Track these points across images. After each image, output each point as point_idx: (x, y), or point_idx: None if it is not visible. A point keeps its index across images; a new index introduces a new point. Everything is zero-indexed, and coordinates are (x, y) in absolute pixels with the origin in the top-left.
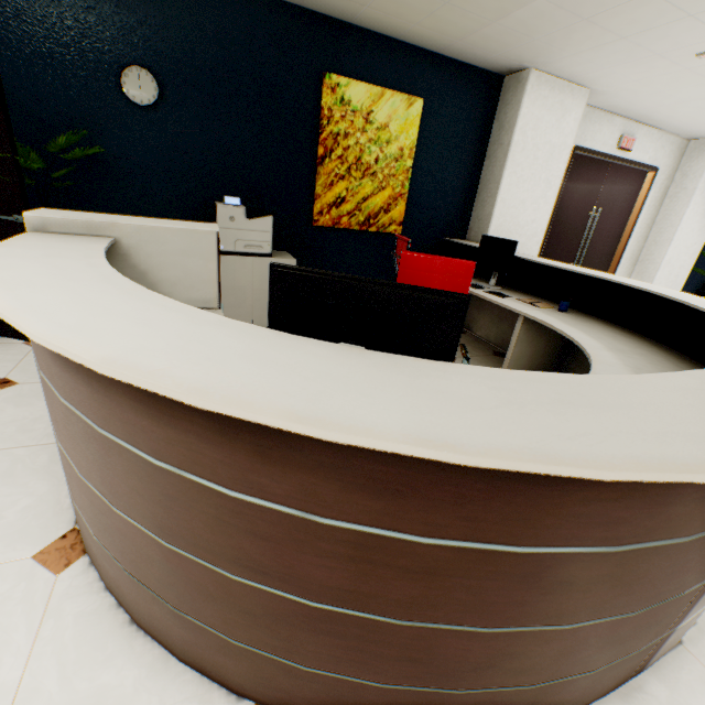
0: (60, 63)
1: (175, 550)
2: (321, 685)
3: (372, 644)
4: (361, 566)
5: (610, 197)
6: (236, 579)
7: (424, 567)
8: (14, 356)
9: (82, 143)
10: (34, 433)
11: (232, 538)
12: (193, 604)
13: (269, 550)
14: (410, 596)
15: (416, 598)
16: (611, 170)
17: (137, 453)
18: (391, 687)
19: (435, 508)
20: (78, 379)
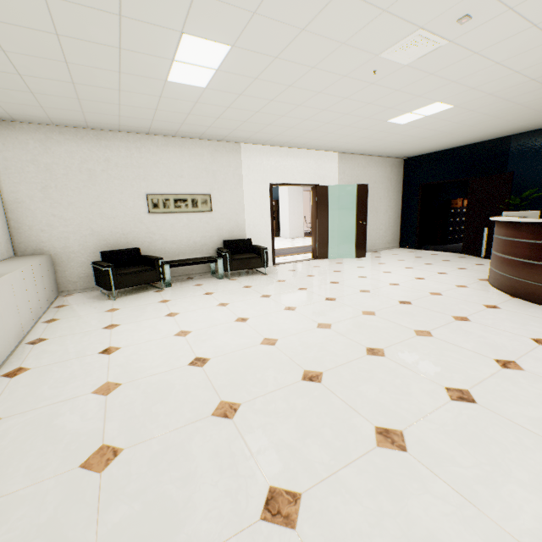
0: (537, 167)
1: (503, 256)
2: (521, 285)
3: (531, 270)
4: (529, 250)
5: None
6: (511, 258)
7: (539, 248)
8: (485, 262)
9: (537, 192)
10: (484, 270)
11: (512, 249)
12: (503, 269)
13: (516, 250)
14: (537, 256)
15: (538, 256)
16: None
17: (502, 238)
18: (534, 284)
19: (540, 235)
20: (498, 229)
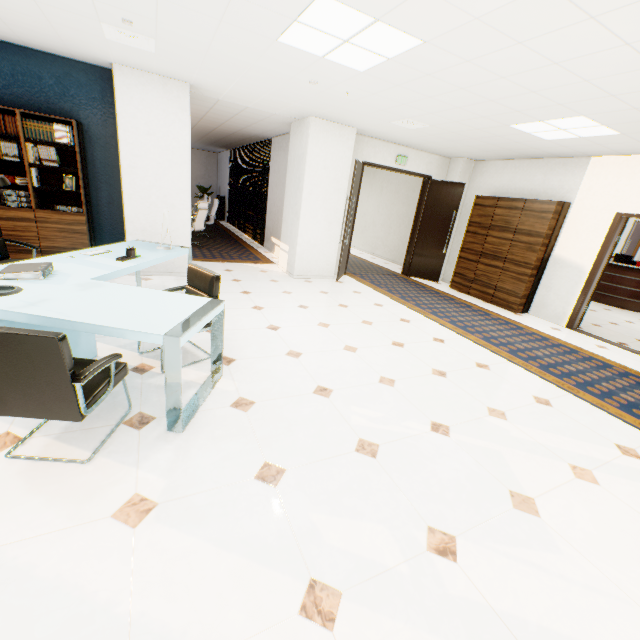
0: None
1: None
2: None
3: None
4: None
5: (633, 235)
6: None
7: None
8: None
9: None
10: None
11: None
12: None
13: None
14: None
15: None
16: (635, 225)
17: None
18: None
19: None
20: None
